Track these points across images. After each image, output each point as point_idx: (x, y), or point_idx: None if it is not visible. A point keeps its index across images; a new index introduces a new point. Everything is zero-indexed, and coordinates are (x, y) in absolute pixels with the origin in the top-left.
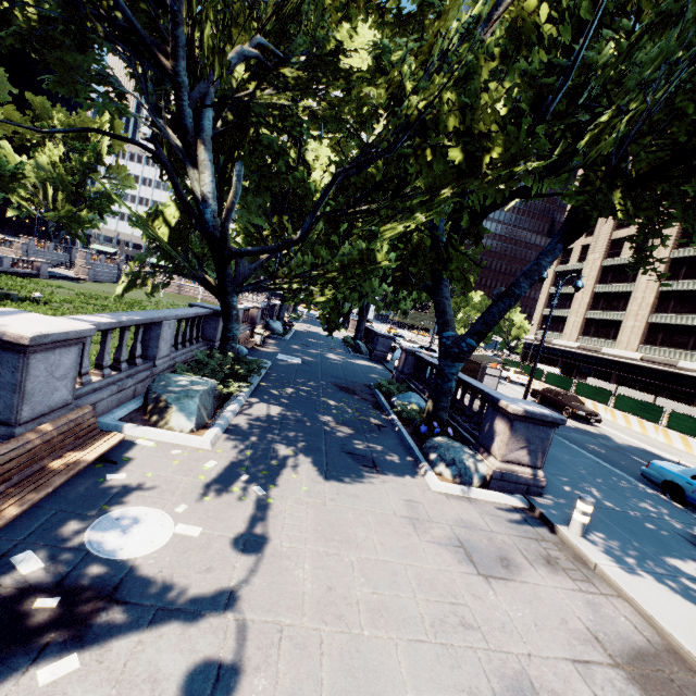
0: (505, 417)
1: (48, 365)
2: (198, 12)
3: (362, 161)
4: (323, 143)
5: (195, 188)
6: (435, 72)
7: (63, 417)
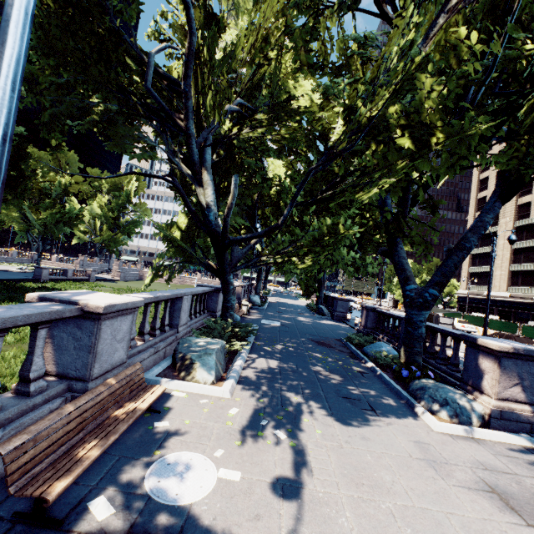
0: (489, 355)
1: (112, 330)
2: (202, 89)
3: (329, 158)
4: (278, 166)
5: (201, 200)
6: (374, 91)
7: (122, 372)
